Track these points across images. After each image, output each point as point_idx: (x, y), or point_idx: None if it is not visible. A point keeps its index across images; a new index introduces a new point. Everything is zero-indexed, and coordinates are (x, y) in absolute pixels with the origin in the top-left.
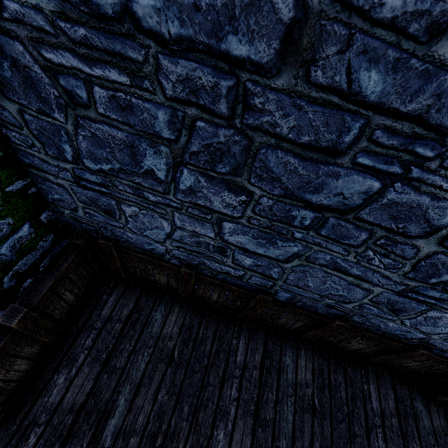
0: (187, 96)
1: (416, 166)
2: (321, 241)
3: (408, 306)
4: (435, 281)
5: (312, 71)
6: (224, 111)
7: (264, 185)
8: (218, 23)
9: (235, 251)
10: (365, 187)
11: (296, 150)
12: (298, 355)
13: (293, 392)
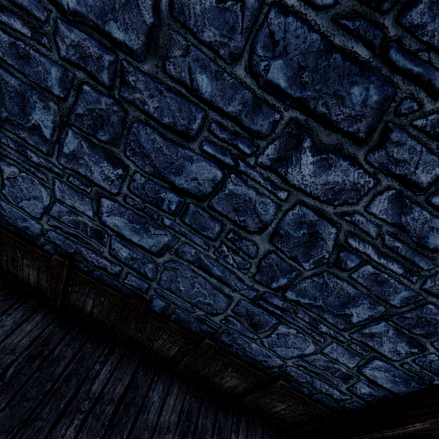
0: (78, 61)
1: (242, 161)
2: (186, 231)
3: (262, 319)
4: (275, 286)
5: (167, 64)
6: (106, 81)
7: (138, 161)
8: (104, 10)
9: (112, 238)
10: (212, 174)
11: (160, 130)
12: (169, 392)
13: (149, 437)
